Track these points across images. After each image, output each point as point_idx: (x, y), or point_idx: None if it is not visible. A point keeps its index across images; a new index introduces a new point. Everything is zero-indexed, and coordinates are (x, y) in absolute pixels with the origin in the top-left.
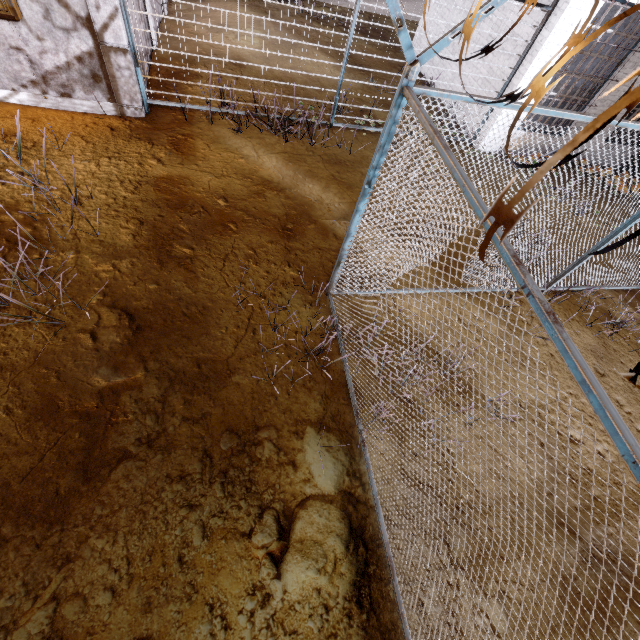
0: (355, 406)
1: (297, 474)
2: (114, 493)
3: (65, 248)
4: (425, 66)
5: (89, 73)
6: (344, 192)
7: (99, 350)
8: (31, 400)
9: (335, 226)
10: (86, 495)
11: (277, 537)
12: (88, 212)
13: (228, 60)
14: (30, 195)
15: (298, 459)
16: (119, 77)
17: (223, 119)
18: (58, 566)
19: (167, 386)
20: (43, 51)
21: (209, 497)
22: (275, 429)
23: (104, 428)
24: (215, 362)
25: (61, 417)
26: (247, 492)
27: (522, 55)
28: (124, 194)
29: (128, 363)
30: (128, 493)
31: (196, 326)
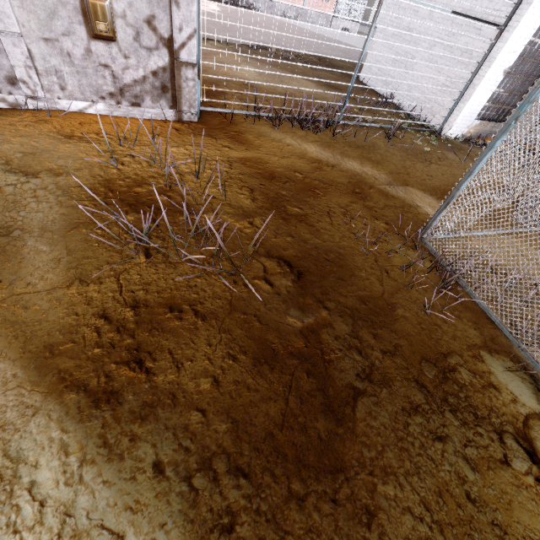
0: (505, 328)
1: (503, 395)
2: (369, 432)
3: (203, 211)
4: (378, 85)
5: (159, 85)
6: (377, 166)
7: (279, 294)
8: (246, 345)
9: (388, 190)
10: (346, 437)
11: (531, 461)
12: (206, 183)
13: (269, 72)
14: (151, 172)
15: (494, 381)
16: (184, 87)
17: (258, 120)
18: (364, 523)
19: (351, 323)
20: (126, 67)
21: (449, 427)
22: (457, 355)
23: (323, 367)
24: (374, 299)
25: (281, 359)
26: (476, 418)
27: (480, 62)
28: (225, 170)
29: (308, 304)
30: (380, 431)
31: (342, 269)
